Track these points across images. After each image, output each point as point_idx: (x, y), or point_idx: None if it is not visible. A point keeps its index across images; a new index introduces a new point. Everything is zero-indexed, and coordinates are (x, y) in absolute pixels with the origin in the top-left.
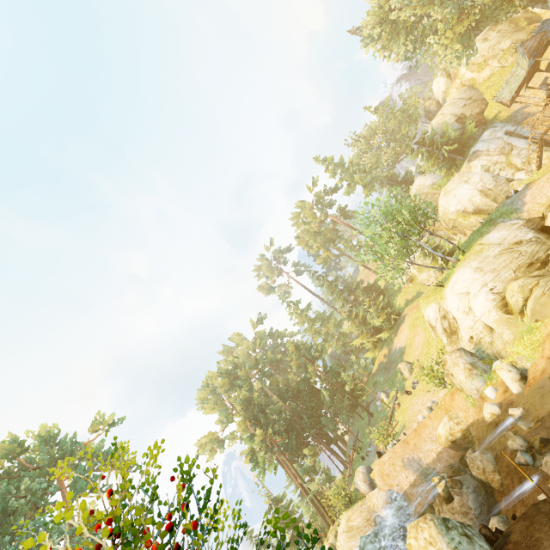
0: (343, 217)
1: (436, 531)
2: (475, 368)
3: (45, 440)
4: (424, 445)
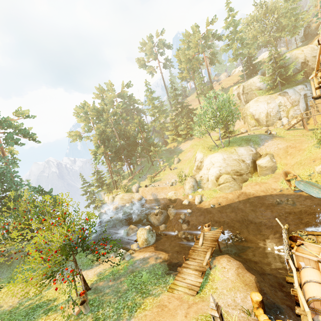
0: (209, 61)
1: (146, 233)
2: (193, 187)
3: None
4: (162, 193)
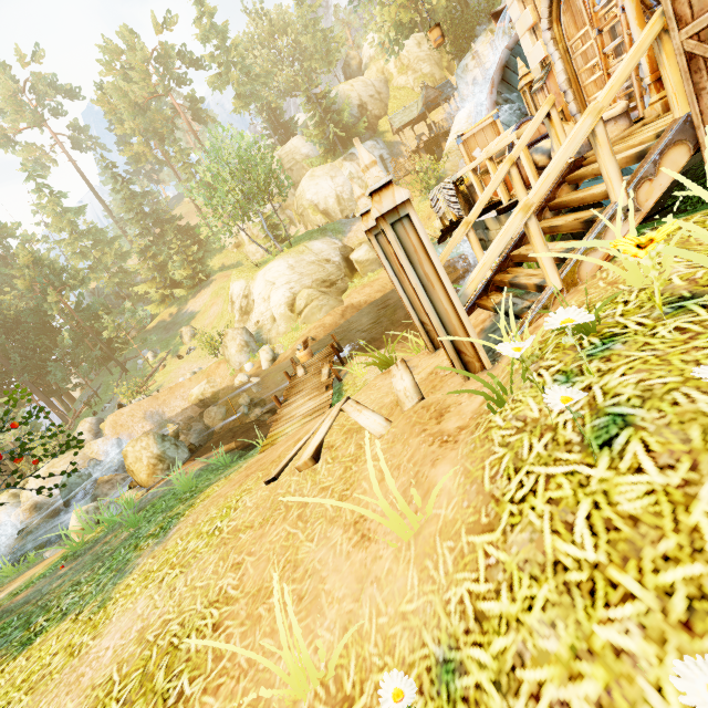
0: (191, 114)
1: (153, 441)
2: (248, 346)
3: None
4: (174, 402)
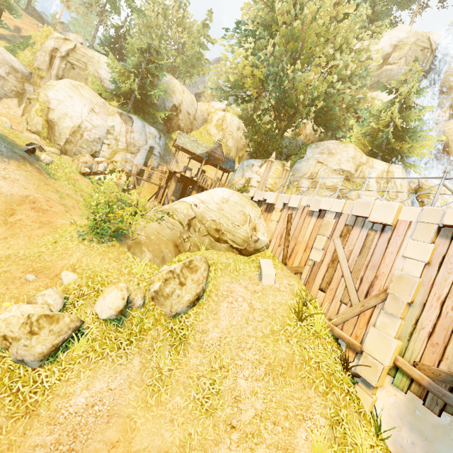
0: None
1: None
2: None
3: None
4: None
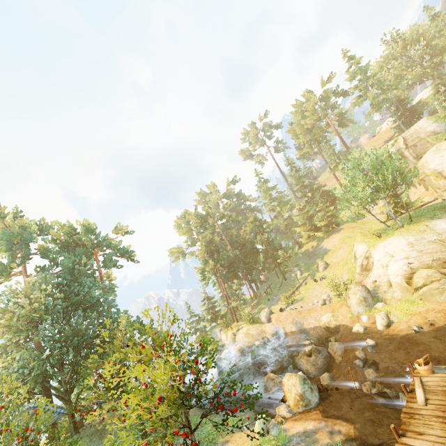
0: (338, 124)
1: (298, 382)
2: (365, 301)
3: (87, 230)
4: (310, 319)
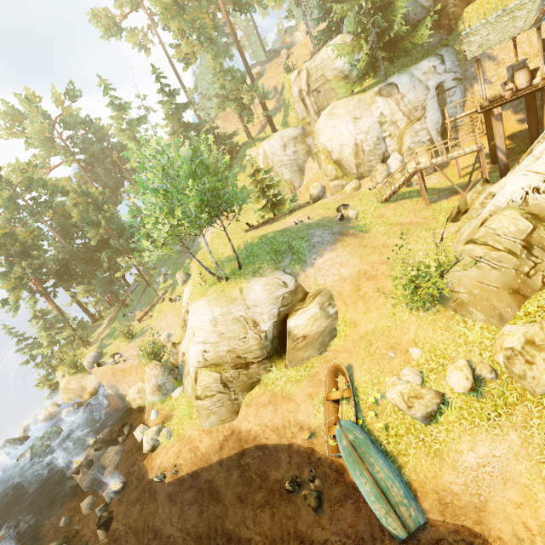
0: (232, 3)
1: None
2: (159, 391)
3: None
4: (124, 385)
